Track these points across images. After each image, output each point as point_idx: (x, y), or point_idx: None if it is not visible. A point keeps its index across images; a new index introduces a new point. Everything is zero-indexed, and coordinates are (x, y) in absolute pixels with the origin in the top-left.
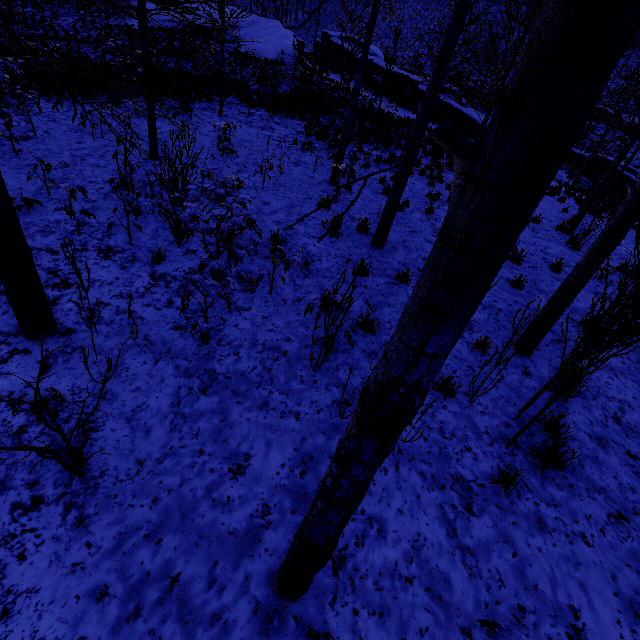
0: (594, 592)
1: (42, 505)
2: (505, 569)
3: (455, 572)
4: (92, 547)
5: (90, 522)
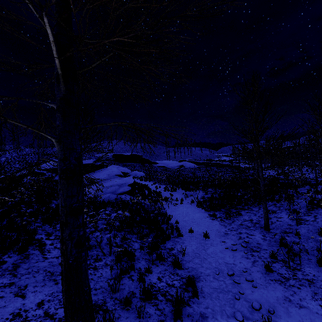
0: None
1: None
2: None
3: None
4: None
5: None
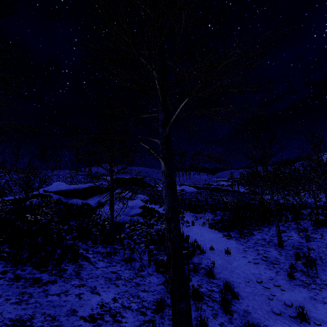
0: None
1: None
2: None
3: None
4: None
5: None
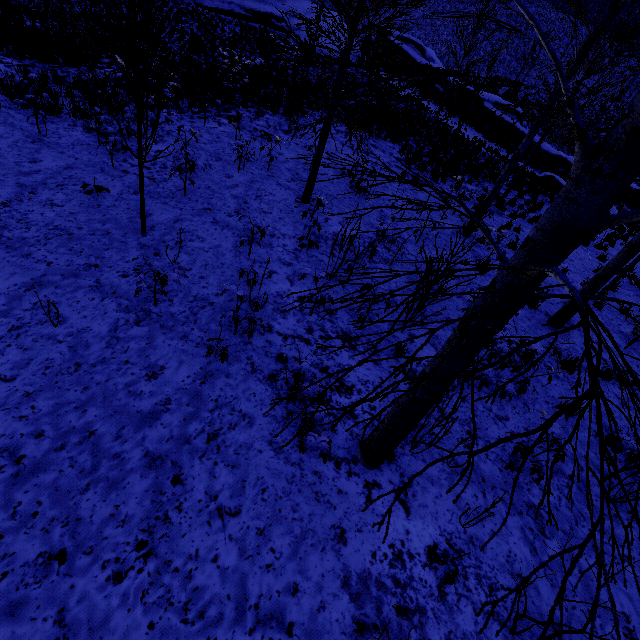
0: None
1: None
2: None
3: None
4: None
5: None
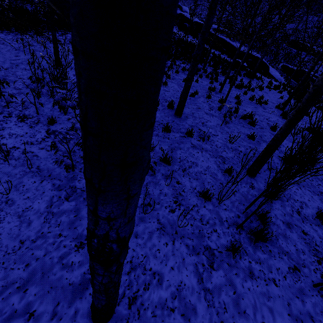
0: (277, 314)
1: None
2: (228, 301)
3: (200, 304)
4: None
5: None
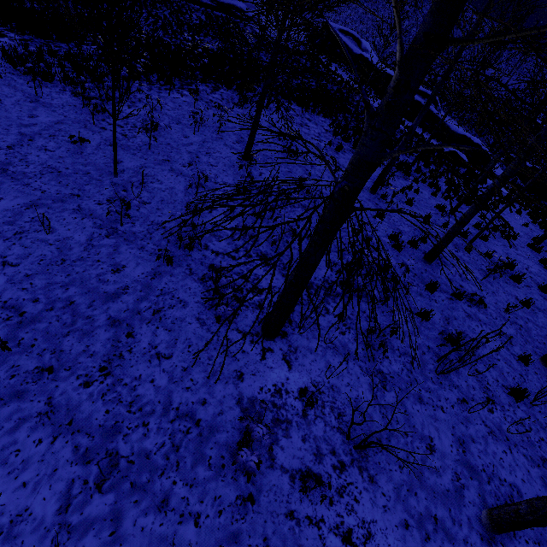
0: None
1: (346, 467)
2: None
3: None
4: (386, 496)
5: (376, 480)
